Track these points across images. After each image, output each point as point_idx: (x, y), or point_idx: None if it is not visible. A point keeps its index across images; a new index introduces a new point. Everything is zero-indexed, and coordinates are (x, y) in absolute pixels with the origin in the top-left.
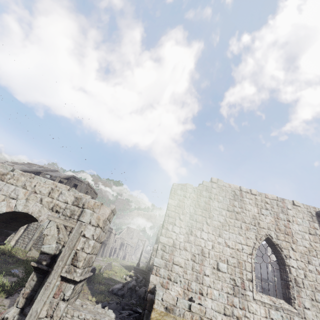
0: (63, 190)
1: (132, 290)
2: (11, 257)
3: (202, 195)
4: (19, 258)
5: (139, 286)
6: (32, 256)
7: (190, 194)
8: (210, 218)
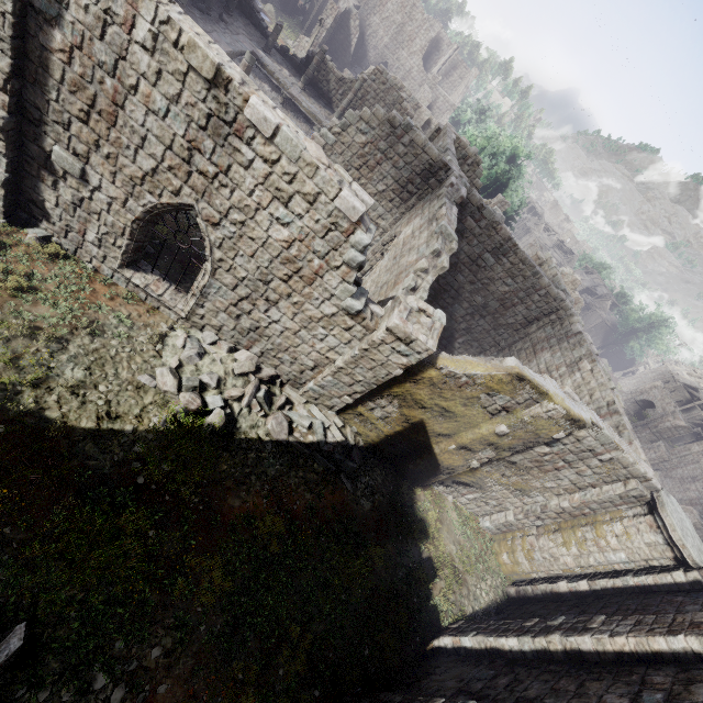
0: (672, 406)
1: None
2: None
3: None
4: None
5: None
6: None
7: None
8: None
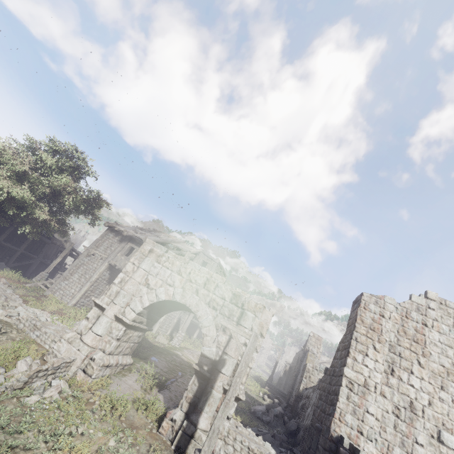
0: (219, 283)
1: (279, 419)
2: (144, 339)
3: (410, 317)
4: (151, 342)
5: (287, 416)
6: (161, 342)
7: (391, 314)
8: (425, 357)
